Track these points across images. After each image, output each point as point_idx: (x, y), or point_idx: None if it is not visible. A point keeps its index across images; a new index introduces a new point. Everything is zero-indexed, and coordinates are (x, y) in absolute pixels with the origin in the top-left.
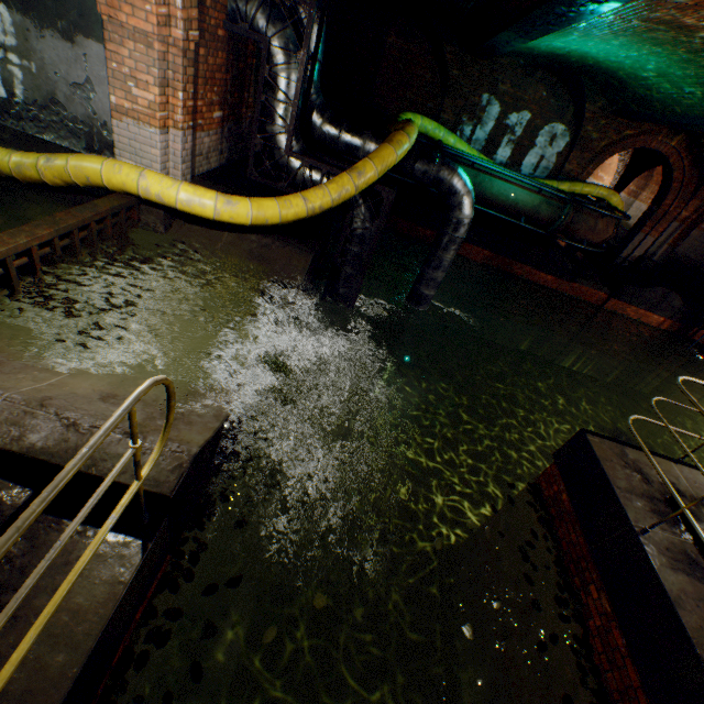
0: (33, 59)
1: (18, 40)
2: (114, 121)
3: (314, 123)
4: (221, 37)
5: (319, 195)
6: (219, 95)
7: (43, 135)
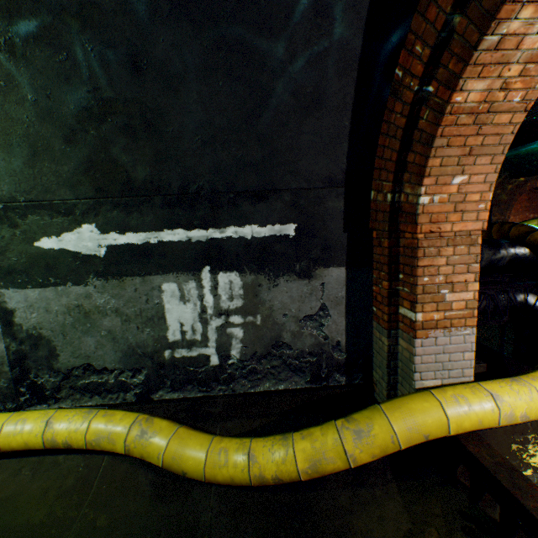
0: (258, 311)
1: (244, 299)
2: (416, 340)
3: None
4: None
5: None
6: None
7: (256, 387)
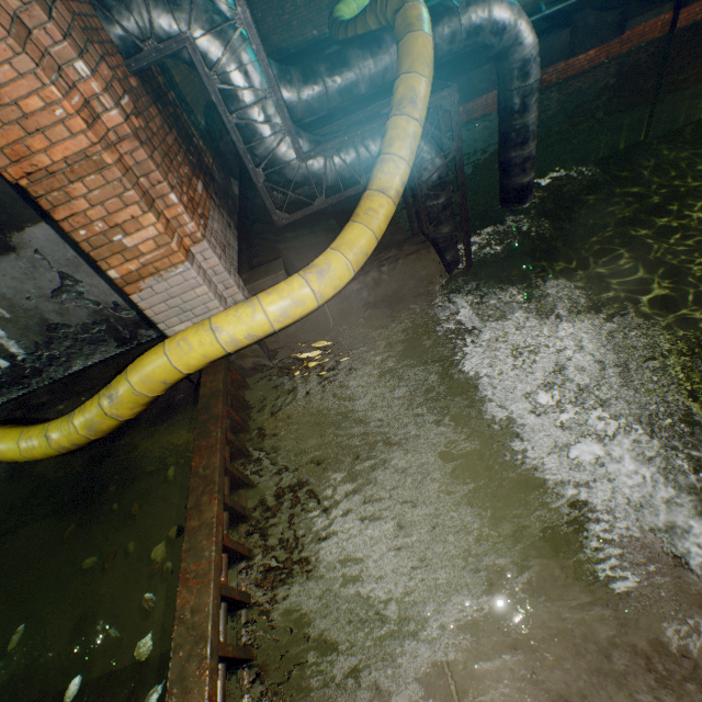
0: None
1: None
2: (133, 297)
3: (288, 102)
4: (137, 89)
5: (391, 171)
6: (184, 163)
7: (71, 369)
